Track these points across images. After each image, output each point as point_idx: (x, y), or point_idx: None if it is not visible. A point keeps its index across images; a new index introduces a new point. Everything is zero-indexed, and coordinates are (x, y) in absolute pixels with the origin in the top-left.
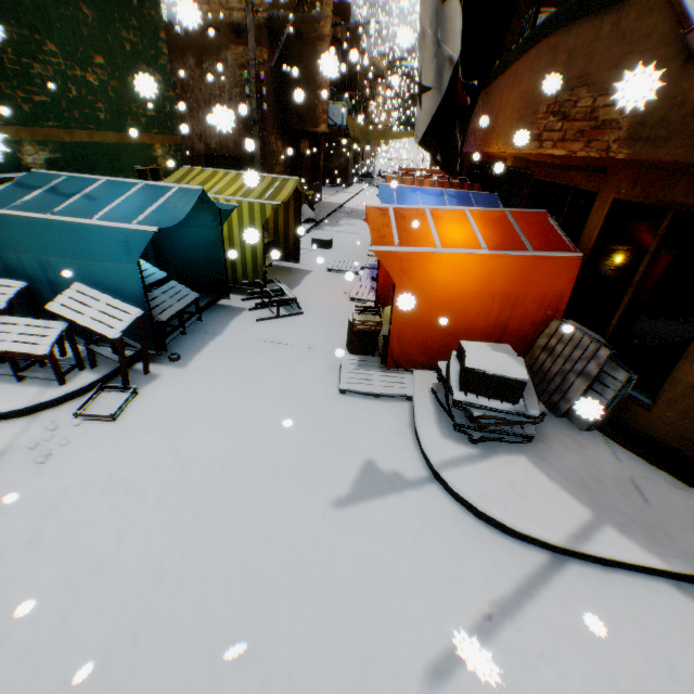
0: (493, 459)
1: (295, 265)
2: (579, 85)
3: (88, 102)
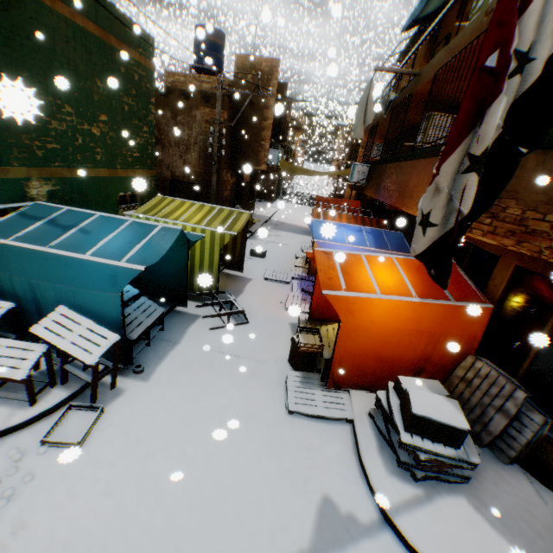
0: (438, 500)
1: (238, 272)
2: (506, 196)
3: (89, 147)
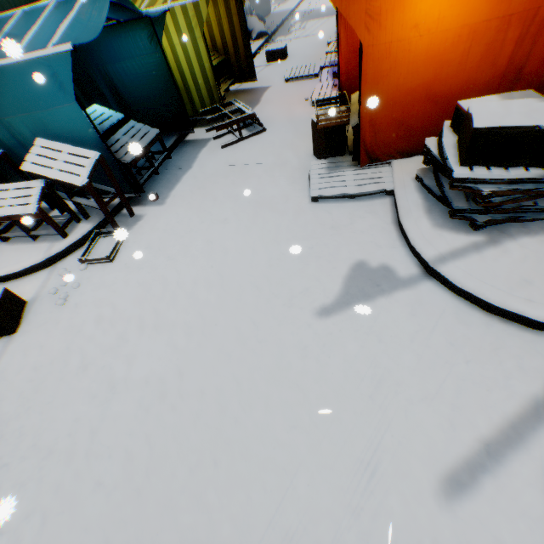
0: (506, 243)
1: (252, 85)
2: None
3: None
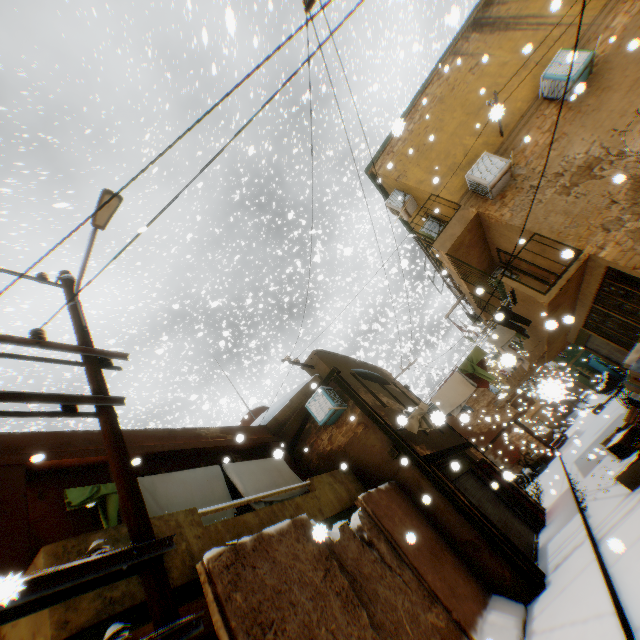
0: None
1: None
2: None
3: None
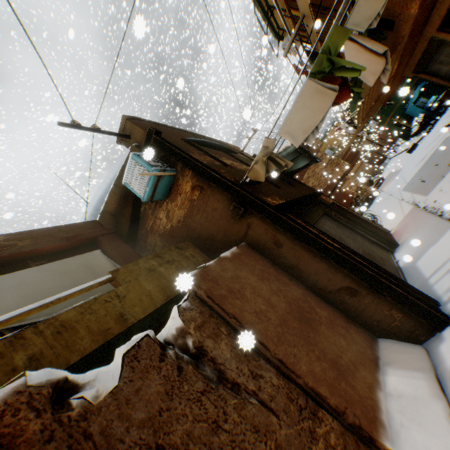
0: None
1: None
2: None
3: None
